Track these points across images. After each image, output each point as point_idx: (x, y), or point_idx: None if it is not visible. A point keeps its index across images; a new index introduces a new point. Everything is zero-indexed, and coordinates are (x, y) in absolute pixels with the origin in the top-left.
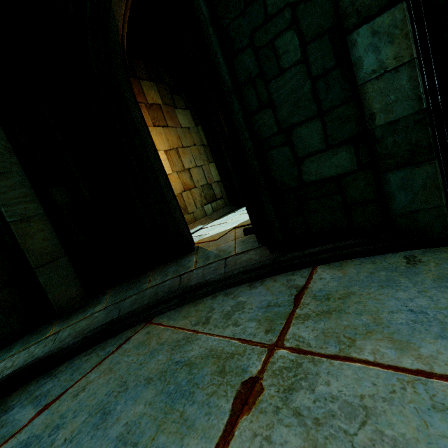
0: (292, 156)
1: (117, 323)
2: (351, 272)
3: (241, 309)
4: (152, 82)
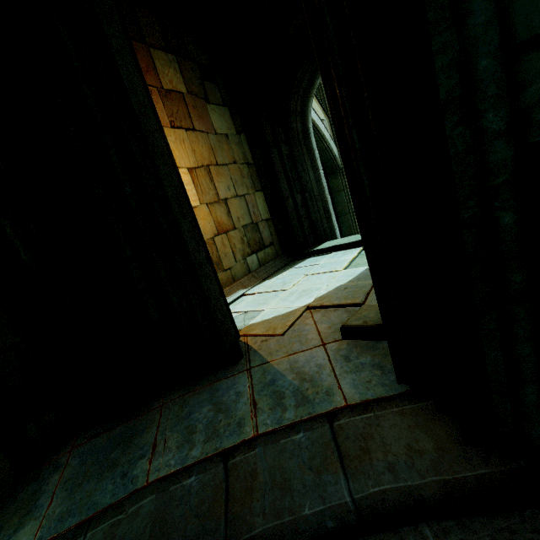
0: None
1: None
2: None
3: None
4: (170, 55)
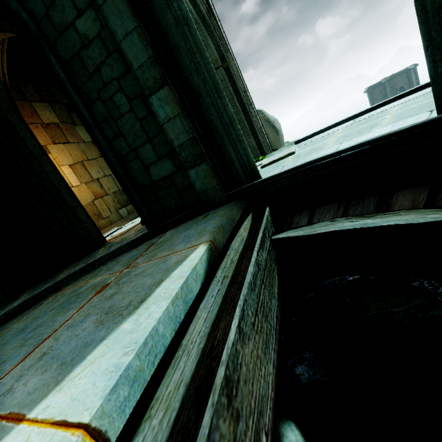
0: (142, 165)
1: (32, 299)
2: (179, 229)
3: (118, 263)
4: (45, 103)
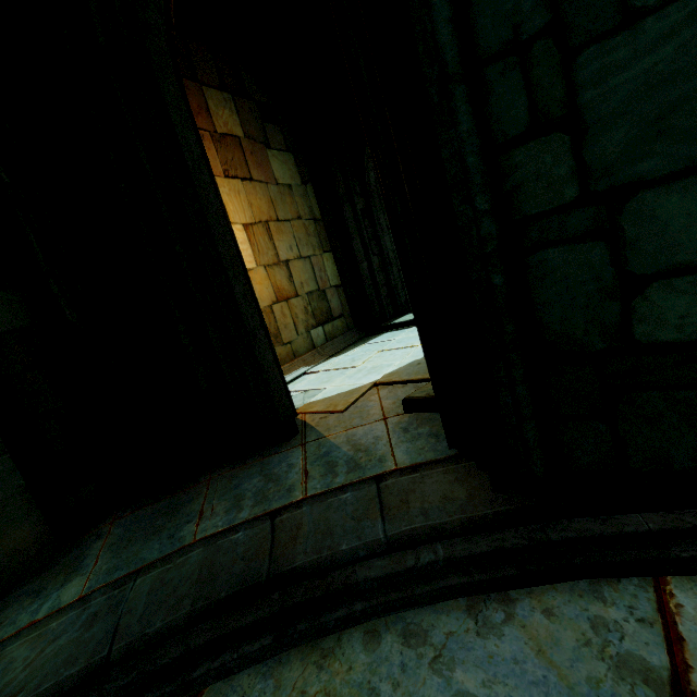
0: (610, 270)
1: None
2: None
3: None
4: (226, 94)
